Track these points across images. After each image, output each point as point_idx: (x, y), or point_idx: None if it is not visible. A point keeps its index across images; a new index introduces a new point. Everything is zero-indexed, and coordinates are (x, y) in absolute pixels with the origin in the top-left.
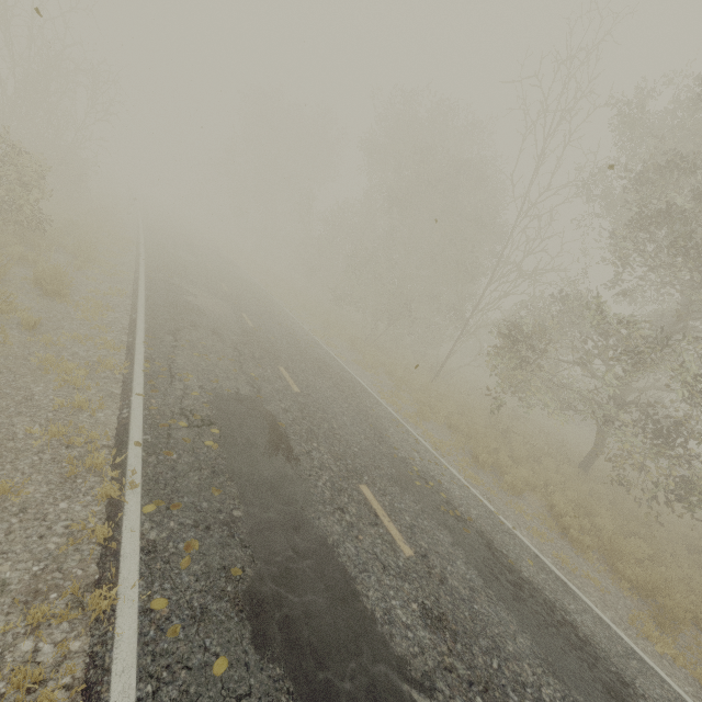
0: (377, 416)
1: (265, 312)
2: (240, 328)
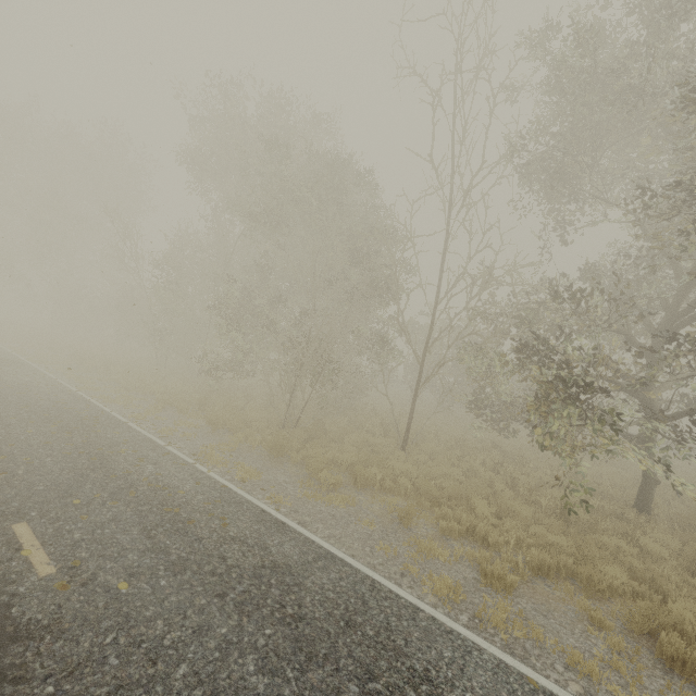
0: None
1: (88, 467)
2: None
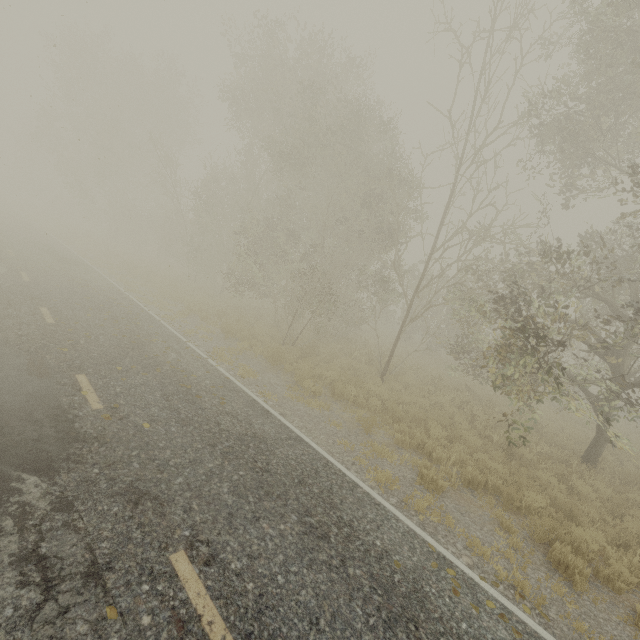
0: (414, 583)
1: (129, 347)
2: (65, 434)
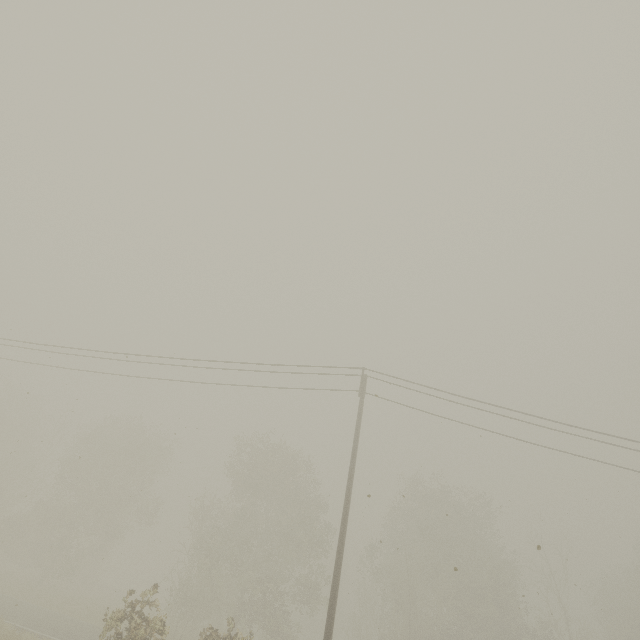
0: None
1: None
2: None
